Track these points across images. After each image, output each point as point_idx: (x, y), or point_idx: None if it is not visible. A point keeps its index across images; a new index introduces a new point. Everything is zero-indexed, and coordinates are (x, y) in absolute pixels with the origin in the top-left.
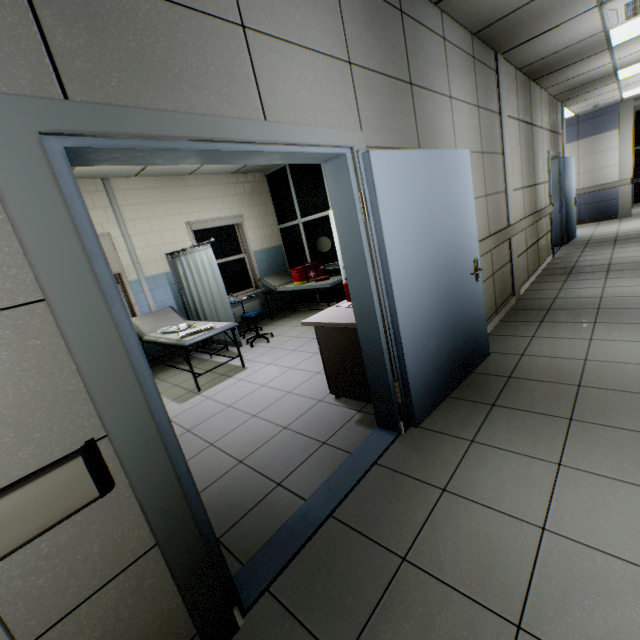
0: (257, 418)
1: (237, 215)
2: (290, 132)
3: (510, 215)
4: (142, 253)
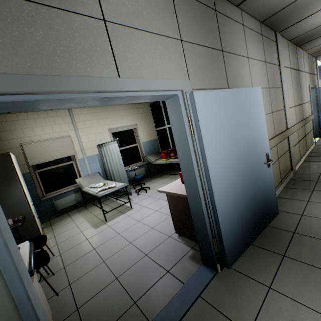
0: (132, 245)
1: (134, 124)
2: (137, 83)
3: (288, 122)
4: (86, 145)
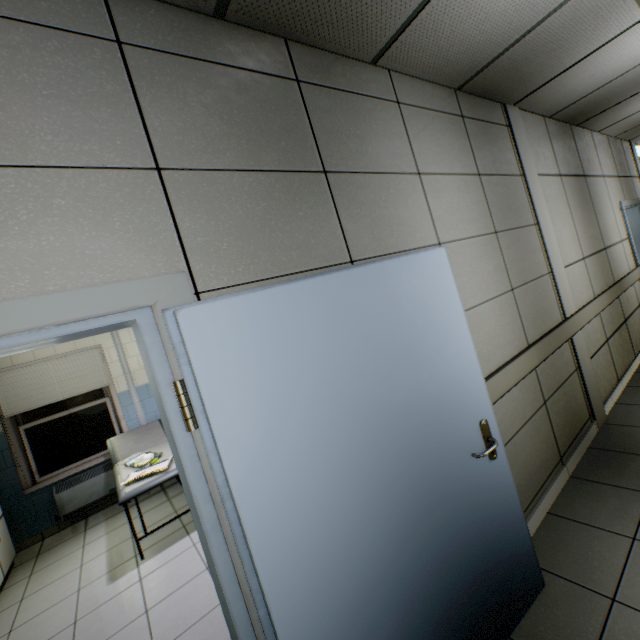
0: None
1: None
2: None
3: (565, 303)
4: (135, 361)
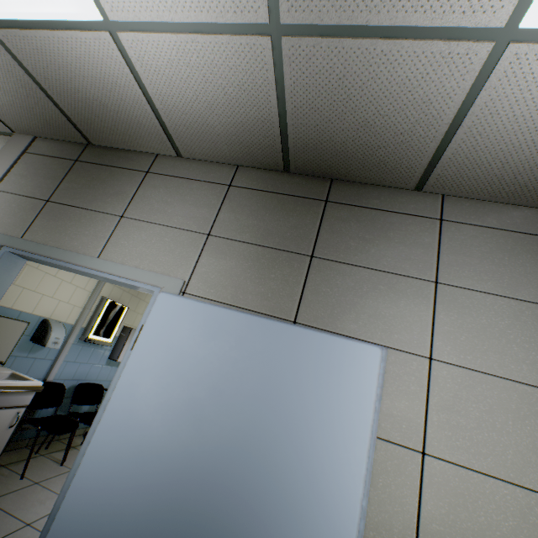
0: None
1: None
2: (106, 265)
3: None
4: None
